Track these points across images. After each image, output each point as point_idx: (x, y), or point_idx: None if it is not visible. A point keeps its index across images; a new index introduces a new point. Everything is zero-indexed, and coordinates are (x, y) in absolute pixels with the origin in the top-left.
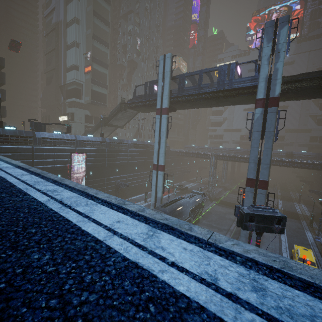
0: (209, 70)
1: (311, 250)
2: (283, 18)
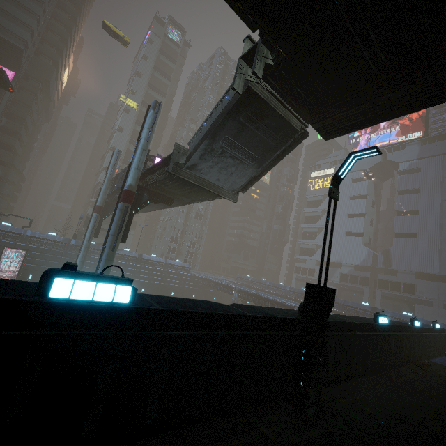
0: None
1: None
2: (151, 105)
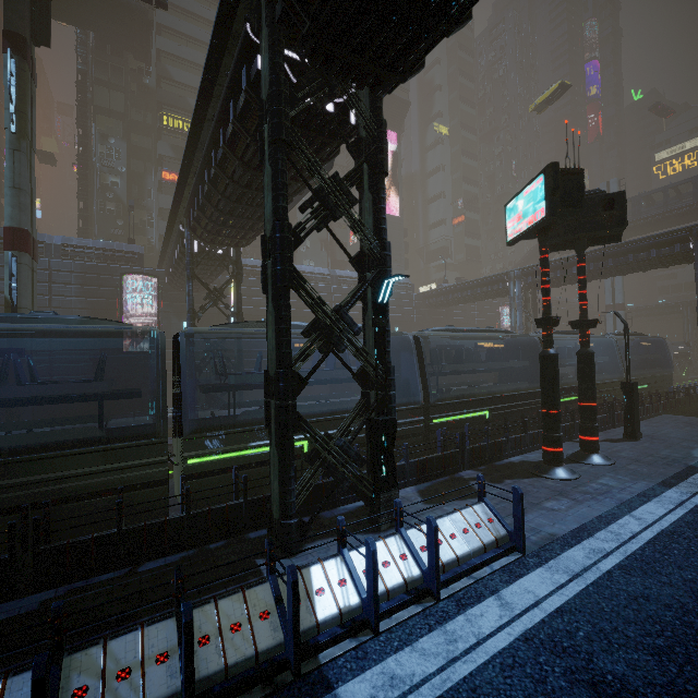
0: (678, 184)
1: None
2: None
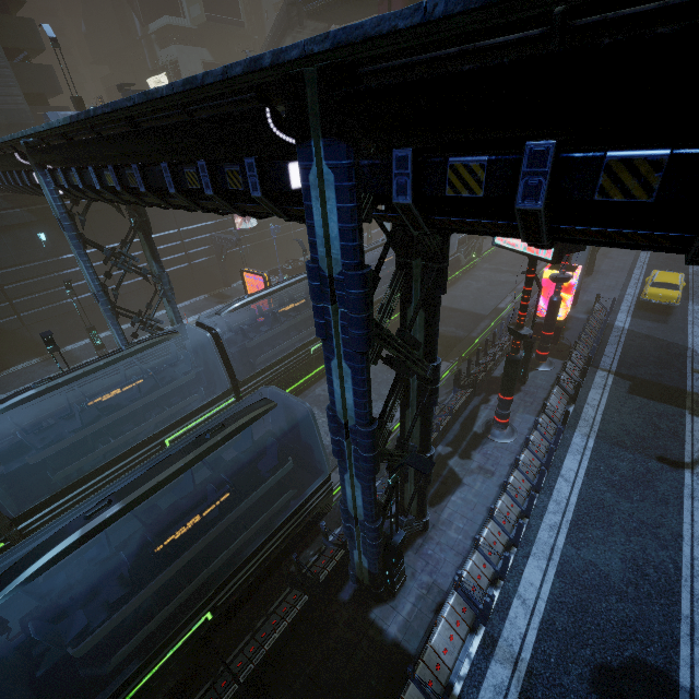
0: None
1: (683, 274)
2: None
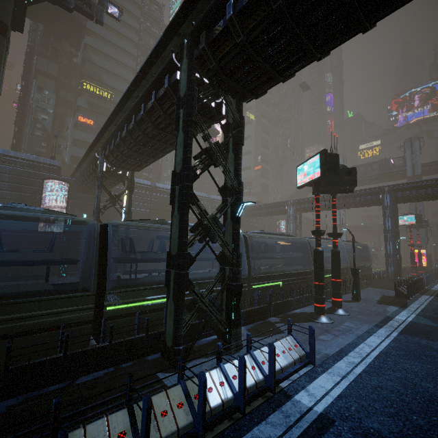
0: (371, 163)
1: None
2: (414, 138)
